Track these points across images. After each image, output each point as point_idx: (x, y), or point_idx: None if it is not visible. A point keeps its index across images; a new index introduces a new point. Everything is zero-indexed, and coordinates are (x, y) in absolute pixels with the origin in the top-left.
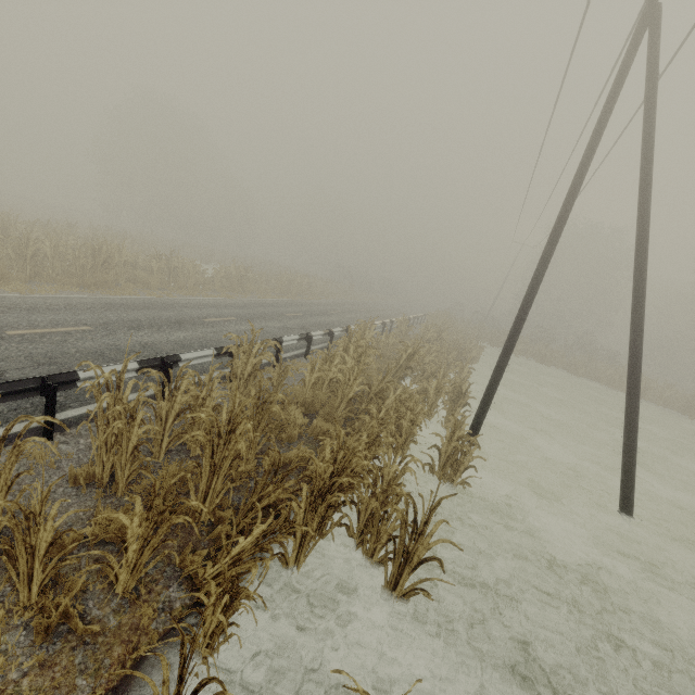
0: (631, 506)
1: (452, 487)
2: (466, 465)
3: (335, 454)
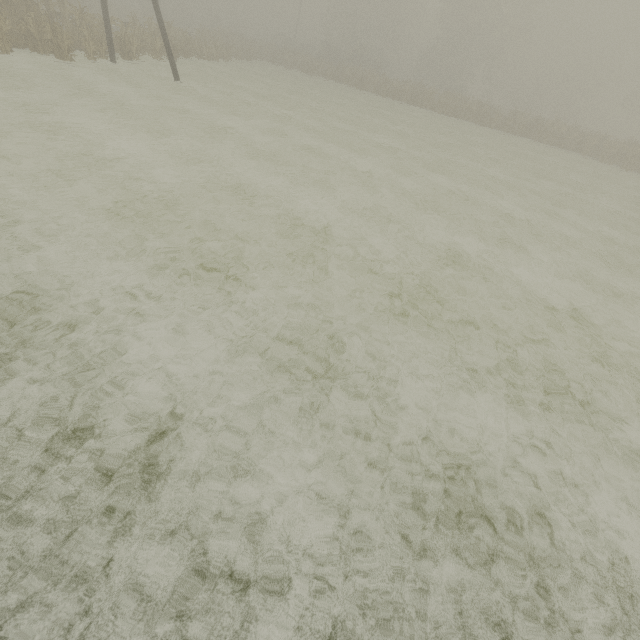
0: (176, 76)
1: (69, 64)
2: (67, 48)
3: None
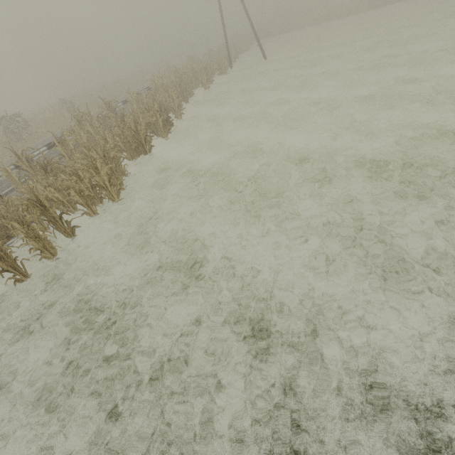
0: (265, 57)
1: (224, 76)
2: (223, 69)
3: (192, 70)
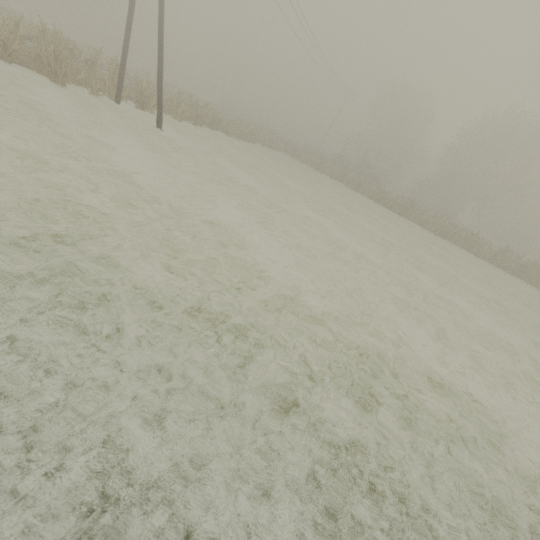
0: (158, 123)
1: (60, 88)
2: (62, 75)
3: None
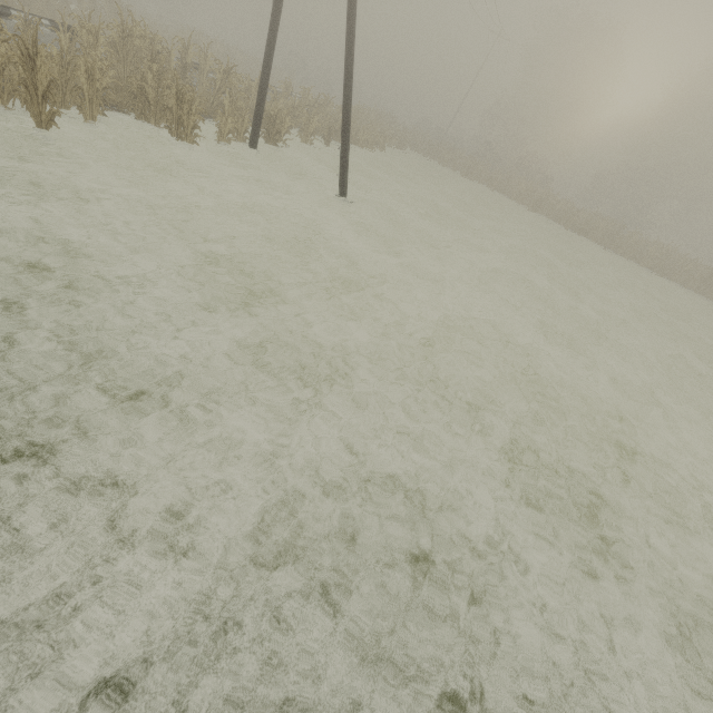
0: (343, 189)
1: (187, 147)
2: (192, 125)
3: None
